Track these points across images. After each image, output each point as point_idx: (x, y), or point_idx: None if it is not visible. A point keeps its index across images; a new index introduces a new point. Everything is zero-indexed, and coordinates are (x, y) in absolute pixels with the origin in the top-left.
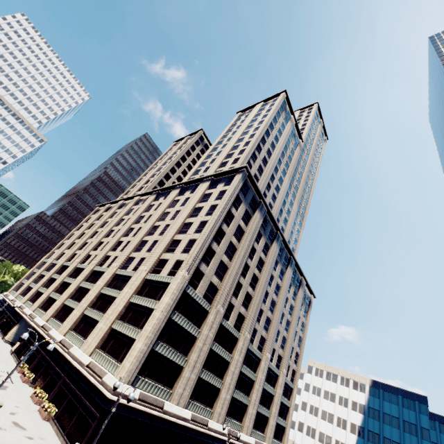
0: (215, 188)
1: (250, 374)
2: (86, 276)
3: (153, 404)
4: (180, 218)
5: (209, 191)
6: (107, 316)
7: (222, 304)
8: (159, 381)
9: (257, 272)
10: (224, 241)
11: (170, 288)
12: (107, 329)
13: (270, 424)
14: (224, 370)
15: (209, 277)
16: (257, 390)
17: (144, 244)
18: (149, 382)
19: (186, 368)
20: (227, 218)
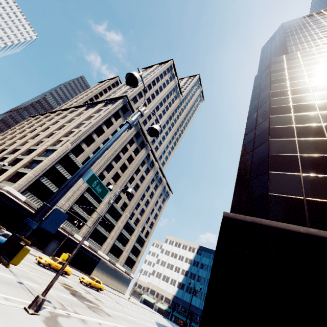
0: (106, 107)
1: (112, 221)
2: (9, 152)
3: (35, 209)
4: (79, 120)
5: (102, 108)
6: (16, 166)
7: (95, 172)
8: (42, 200)
9: (127, 163)
10: (103, 136)
11: (57, 150)
12: (13, 171)
13: (123, 254)
14: (92, 211)
15: (88, 154)
16: (115, 231)
17: (53, 134)
18: (34, 197)
19: (62, 198)
20: (108, 123)
